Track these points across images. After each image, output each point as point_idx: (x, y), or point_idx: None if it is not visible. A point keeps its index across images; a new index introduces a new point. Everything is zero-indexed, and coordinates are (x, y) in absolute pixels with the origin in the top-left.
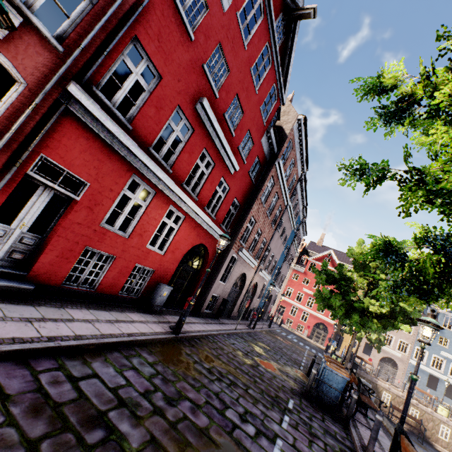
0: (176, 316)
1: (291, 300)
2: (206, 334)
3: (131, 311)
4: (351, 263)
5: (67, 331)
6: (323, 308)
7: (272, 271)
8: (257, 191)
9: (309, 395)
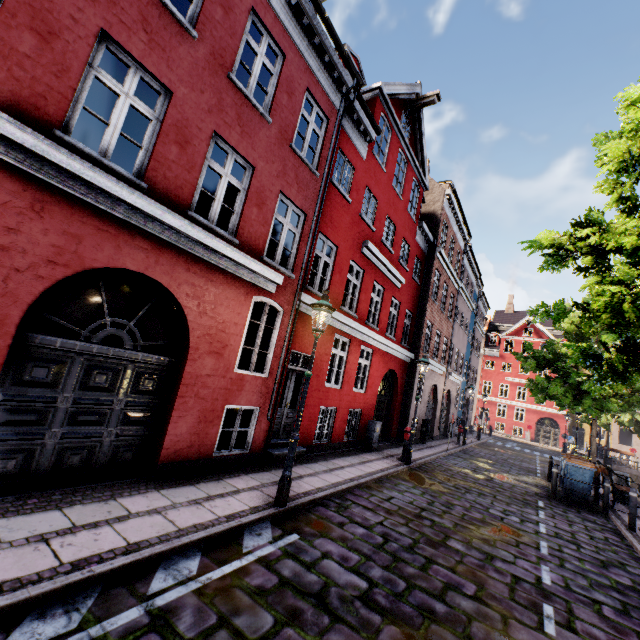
0: (391, 449)
1: (493, 397)
2: (428, 459)
3: (359, 452)
4: (562, 337)
5: (350, 474)
6: (543, 401)
7: (461, 370)
8: (425, 292)
9: (557, 496)
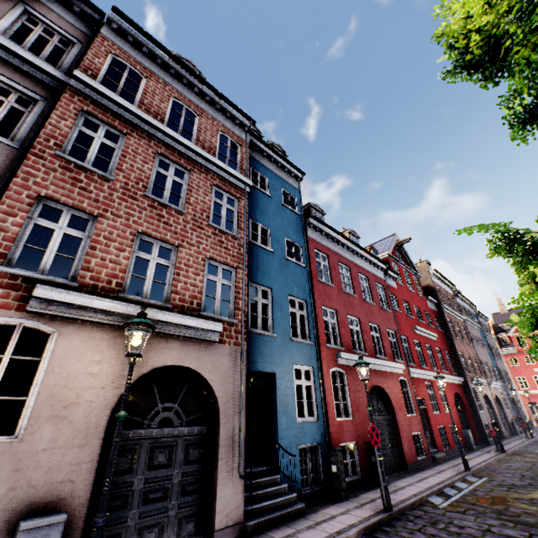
0: (485, 448)
1: (533, 390)
2: (513, 449)
3: (469, 452)
4: None
5: (479, 460)
6: None
7: (495, 376)
8: (448, 334)
9: None
